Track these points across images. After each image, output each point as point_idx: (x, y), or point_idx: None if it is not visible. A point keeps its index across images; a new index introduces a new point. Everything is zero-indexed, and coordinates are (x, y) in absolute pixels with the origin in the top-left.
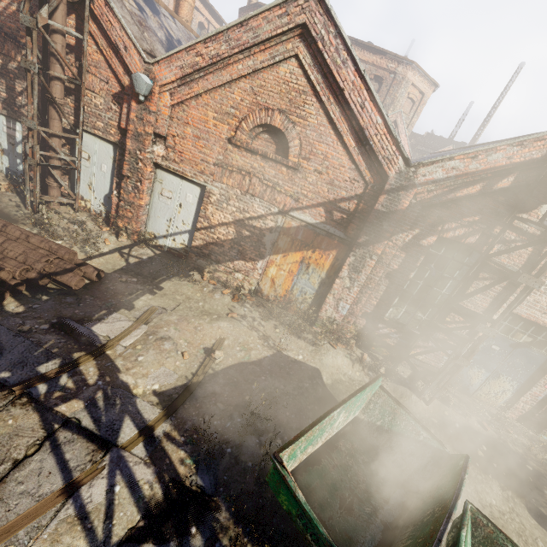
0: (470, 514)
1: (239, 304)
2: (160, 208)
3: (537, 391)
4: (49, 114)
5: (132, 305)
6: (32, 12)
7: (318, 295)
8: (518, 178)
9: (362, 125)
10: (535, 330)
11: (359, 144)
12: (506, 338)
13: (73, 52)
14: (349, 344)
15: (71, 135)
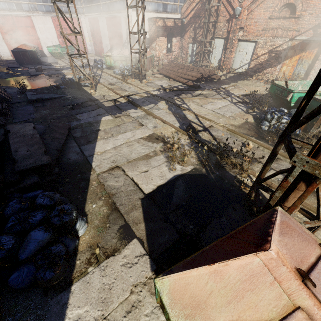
0: None
1: (267, 85)
2: (238, 57)
3: None
4: (207, 35)
5: (229, 84)
6: (205, 4)
7: (306, 73)
8: None
9: None
10: None
11: None
12: None
13: (215, 11)
14: None
15: (212, 40)
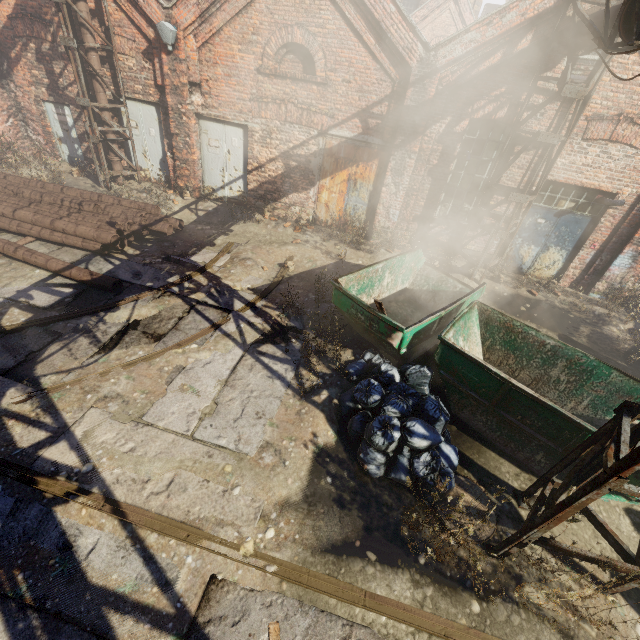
0: (477, 308)
1: (301, 233)
2: (211, 160)
3: (584, 255)
4: (94, 89)
5: (213, 244)
6: None
7: (370, 209)
8: (536, 34)
9: (378, 18)
10: (576, 193)
11: (379, 41)
12: (550, 209)
13: (96, 17)
14: (404, 248)
15: (117, 105)
